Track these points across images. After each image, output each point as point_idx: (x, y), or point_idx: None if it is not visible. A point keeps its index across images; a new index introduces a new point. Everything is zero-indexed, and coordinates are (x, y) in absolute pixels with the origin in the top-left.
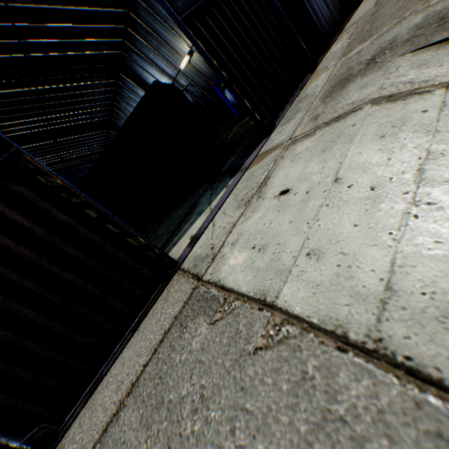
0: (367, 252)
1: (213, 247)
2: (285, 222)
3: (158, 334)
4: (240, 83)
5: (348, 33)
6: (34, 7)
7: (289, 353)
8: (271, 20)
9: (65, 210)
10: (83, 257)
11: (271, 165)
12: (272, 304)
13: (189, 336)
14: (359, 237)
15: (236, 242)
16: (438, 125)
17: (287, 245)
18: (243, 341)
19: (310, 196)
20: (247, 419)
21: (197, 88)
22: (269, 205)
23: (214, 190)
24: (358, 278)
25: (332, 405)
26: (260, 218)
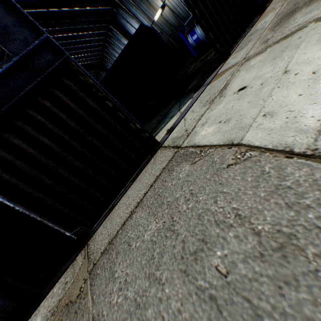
0: (308, 108)
1: (187, 130)
2: (244, 103)
3: (151, 178)
4: (208, 20)
5: None
6: None
7: (251, 164)
8: None
9: (94, 100)
10: (104, 132)
11: (229, 77)
12: (238, 143)
13: (176, 173)
14: (302, 101)
15: (205, 123)
16: None
17: (247, 114)
18: (218, 164)
19: (264, 85)
20: (224, 196)
21: (165, 36)
22: (230, 98)
23: (181, 102)
24: (301, 122)
25: (282, 182)
26: (223, 107)
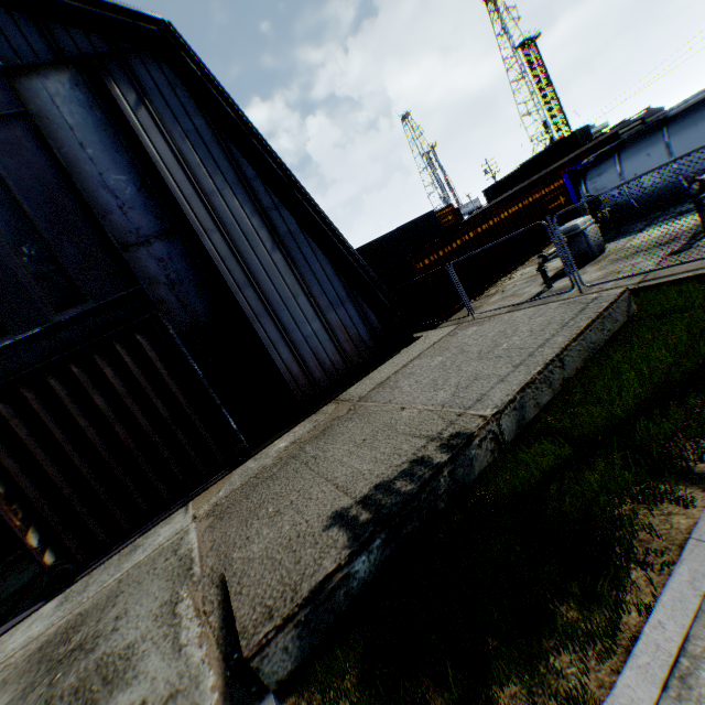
0: None
1: None
2: None
3: None
4: (33, 501)
5: (316, 420)
6: None
7: None
8: (169, 389)
9: None
10: None
11: None
12: None
13: None
14: None
15: None
16: None
17: None
18: None
19: None
20: None
21: None
22: None
23: None
24: None
25: None
26: None
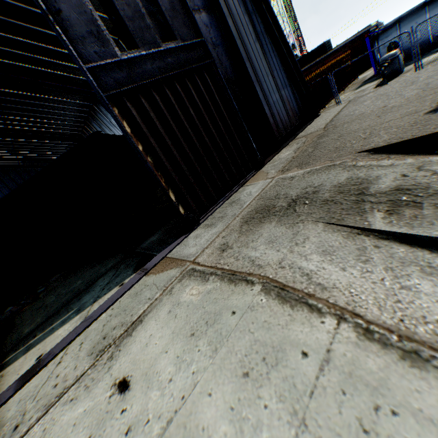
0: None
1: (18, 425)
2: None
3: None
4: (168, 171)
5: (298, 143)
6: (6, 19)
7: None
8: (223, 114)
9: None
10: None
11: (158, 293)
12: None
13: None
14: None
15: None
16: (309, 408)
17: None
18: None
19: None
20: None
21: None
22: (98, 399)
23: (114, 277)
24: None
25: None
26: (75, 423)
